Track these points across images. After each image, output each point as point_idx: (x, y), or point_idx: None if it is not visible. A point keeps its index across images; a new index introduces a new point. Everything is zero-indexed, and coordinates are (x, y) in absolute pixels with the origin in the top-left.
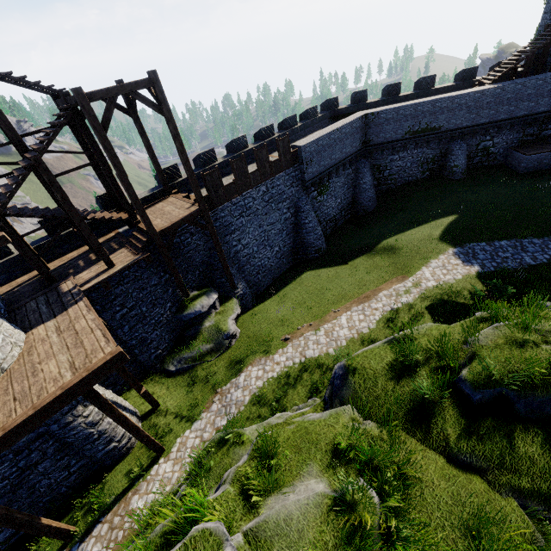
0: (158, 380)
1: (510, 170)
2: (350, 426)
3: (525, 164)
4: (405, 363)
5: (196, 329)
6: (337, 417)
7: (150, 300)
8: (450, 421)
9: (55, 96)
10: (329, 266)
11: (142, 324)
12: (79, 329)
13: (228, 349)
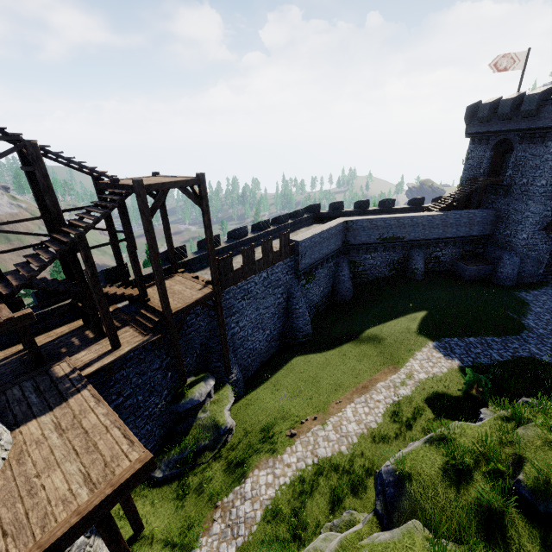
0: (140, 492)
1: (457, 275)
2: (430, 547)
3: (468, 272)
4: (457, 467)
5: (190, 422)
6: (410, 536)
7: (148, 386)
8: (525, 534)
9: (97, 179)
10: (317, 352)
11: (134, 416)
12: (89, 426)
13: (224, 448)
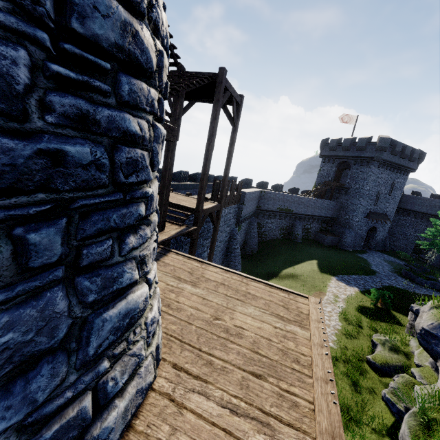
0: None
1: (319, 242)
2: None
3: (327, 240)
4: None
5: None
6: None
7: None
8: None
9: None
10: None
11: None
12: (219, 279)
13: None
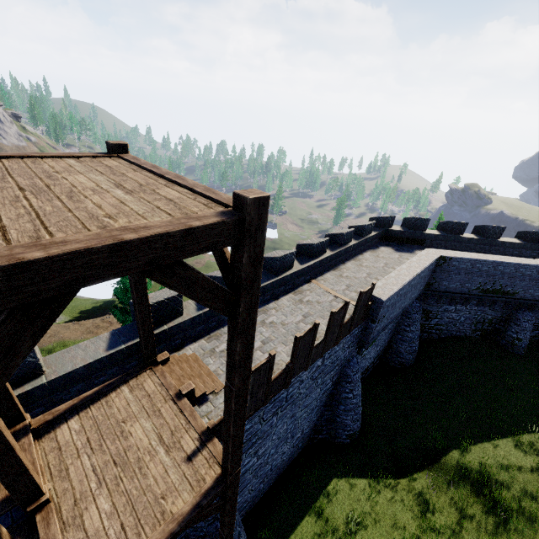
0: None
1: None
2: None
3: None
4: None
5: None
6: None
7: None
8: None
9: None
10: (369, 474)
11: None
12: None
13: None
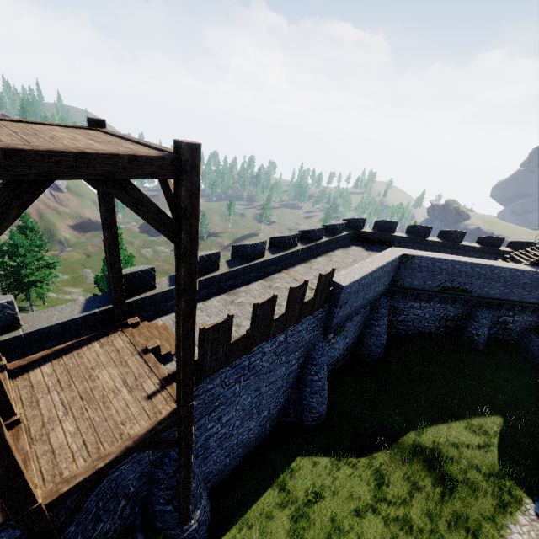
0: None
1: (527, 353)
2: None
3: None
4: None
5: None
6: None
7: None
8: None
9: None
10: (332, 454)
11: None
12: None
13: None
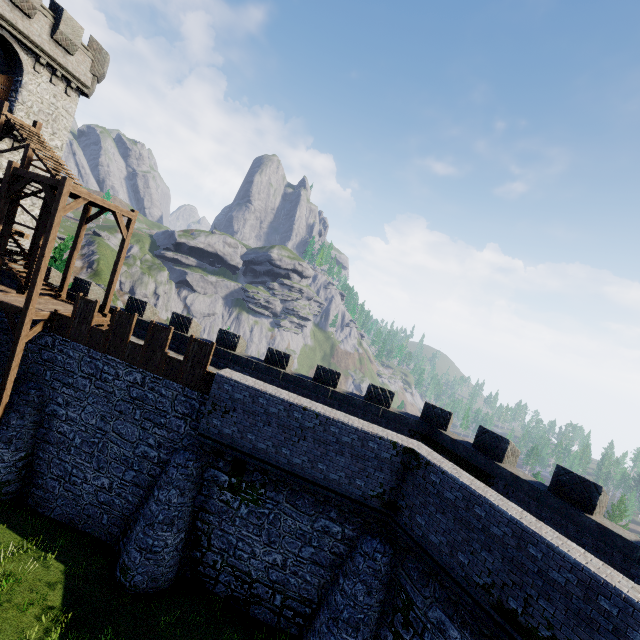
0: None
1: None
2: None
3: None
4: None
5: None
6: None
7: None
8: None
9: None
10: (68, 609)
11: None
12: None
13: None
